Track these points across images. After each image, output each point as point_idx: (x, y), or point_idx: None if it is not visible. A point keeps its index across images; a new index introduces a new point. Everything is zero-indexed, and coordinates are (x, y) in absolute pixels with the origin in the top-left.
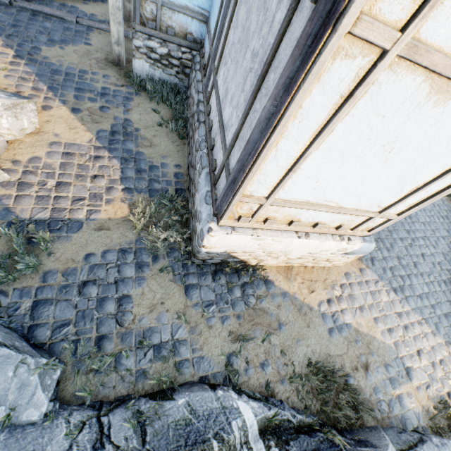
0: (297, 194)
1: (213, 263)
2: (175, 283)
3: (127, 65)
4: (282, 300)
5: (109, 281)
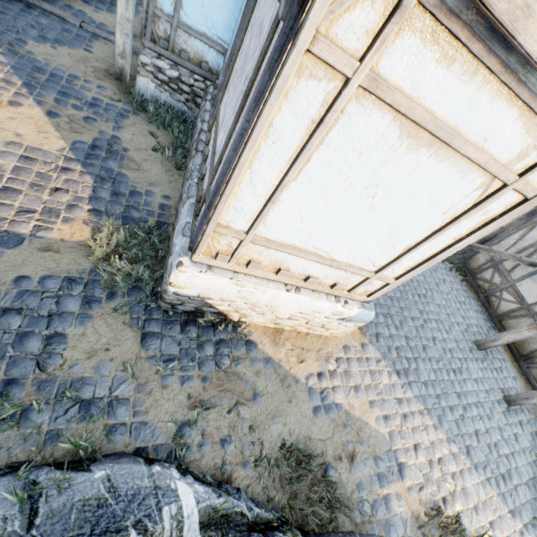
0: (282, 234)
1: (185, 311)
2: (131, 328)
3: (131, 82)
4: (264, 366)
5: (41, 313)
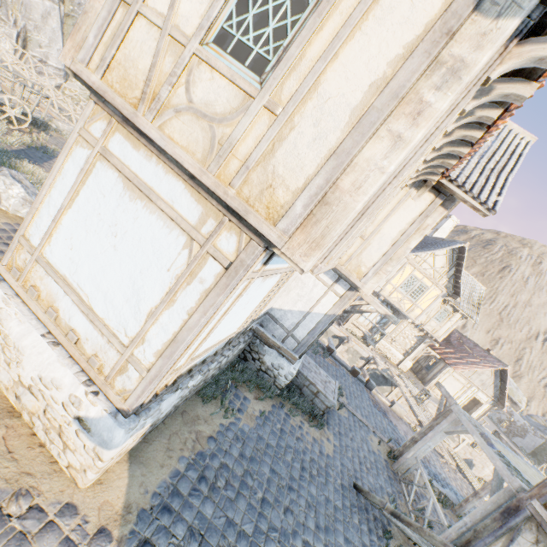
0: (59, 260)
1: None
2: None
3: None
4: None
5: None
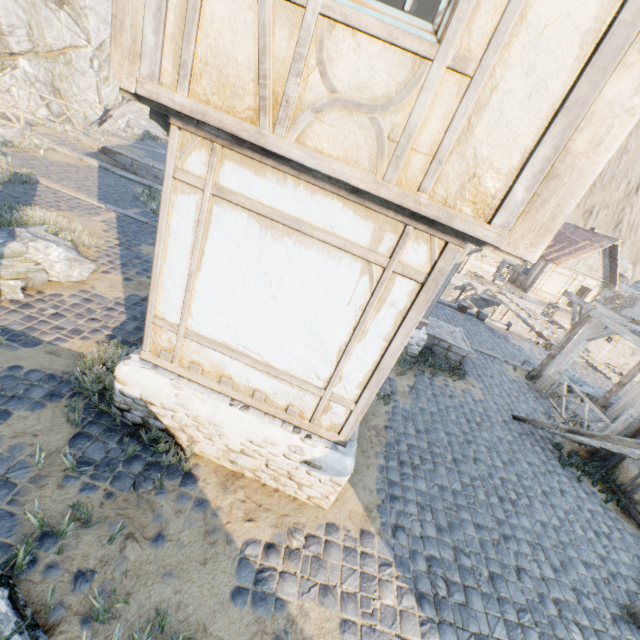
0: (210, 329)
1: (134, 423)
2: (72, 424)
3: None
4: (192, 507)
5: (8, 393)
